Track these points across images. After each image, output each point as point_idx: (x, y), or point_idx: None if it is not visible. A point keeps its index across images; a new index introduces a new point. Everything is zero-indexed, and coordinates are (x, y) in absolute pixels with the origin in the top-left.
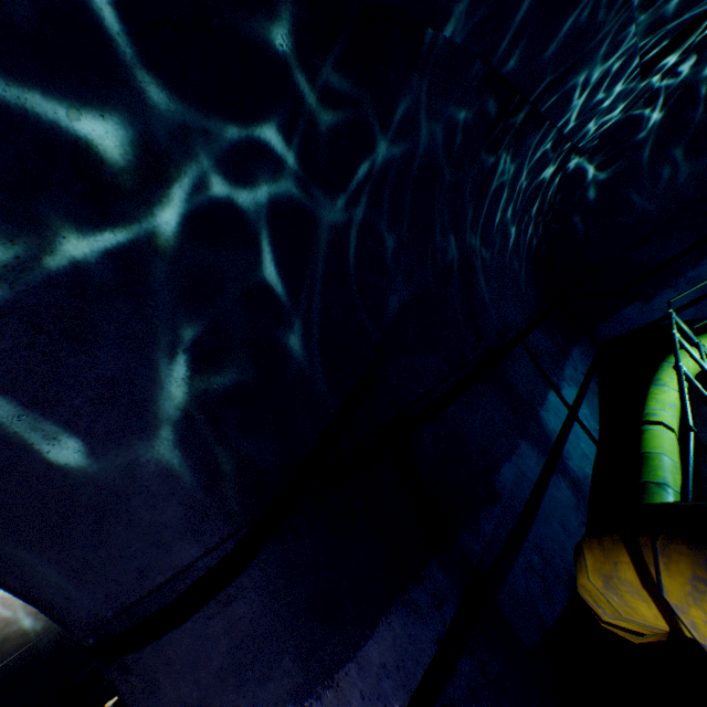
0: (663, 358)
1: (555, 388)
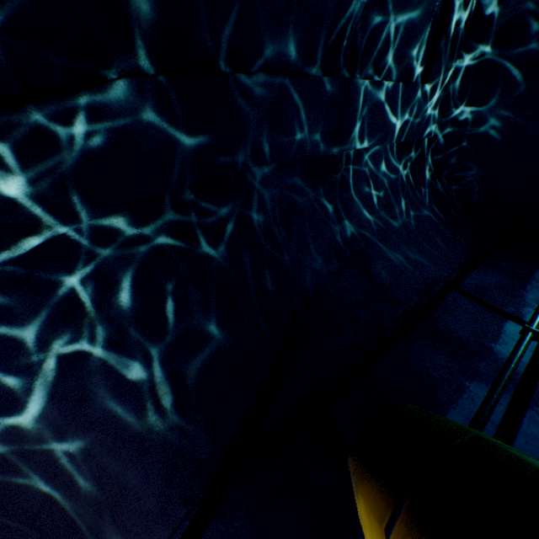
0: None
1: (513, 317)
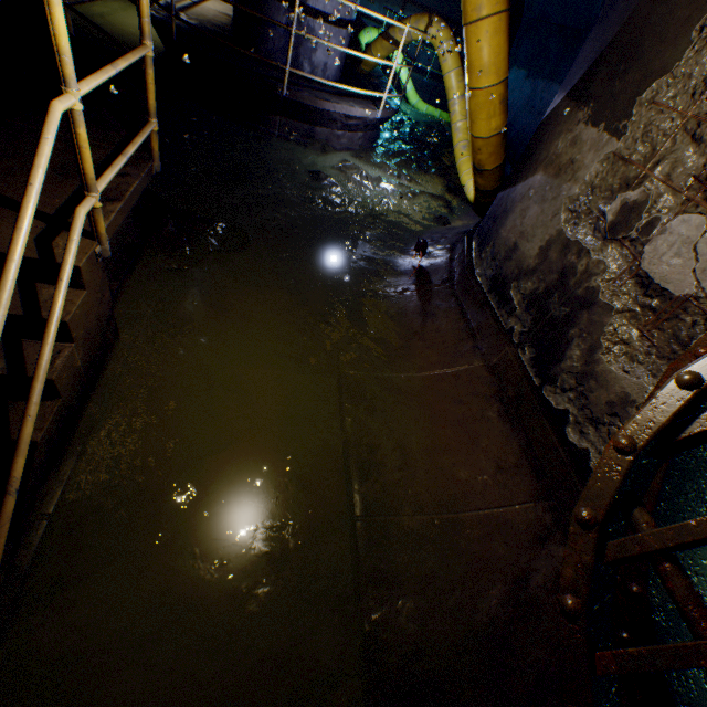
0: (370, 27)
1: None
